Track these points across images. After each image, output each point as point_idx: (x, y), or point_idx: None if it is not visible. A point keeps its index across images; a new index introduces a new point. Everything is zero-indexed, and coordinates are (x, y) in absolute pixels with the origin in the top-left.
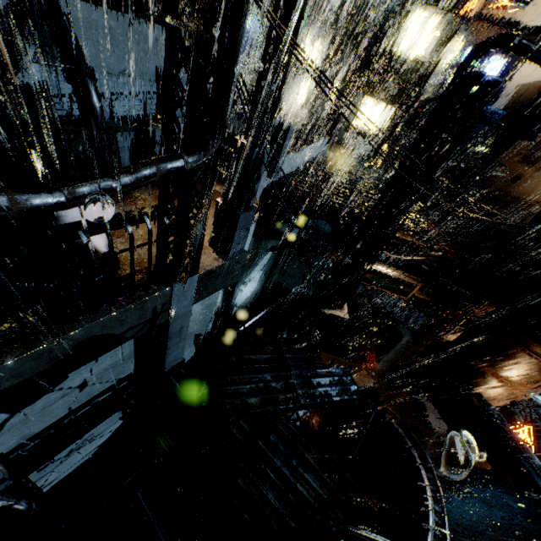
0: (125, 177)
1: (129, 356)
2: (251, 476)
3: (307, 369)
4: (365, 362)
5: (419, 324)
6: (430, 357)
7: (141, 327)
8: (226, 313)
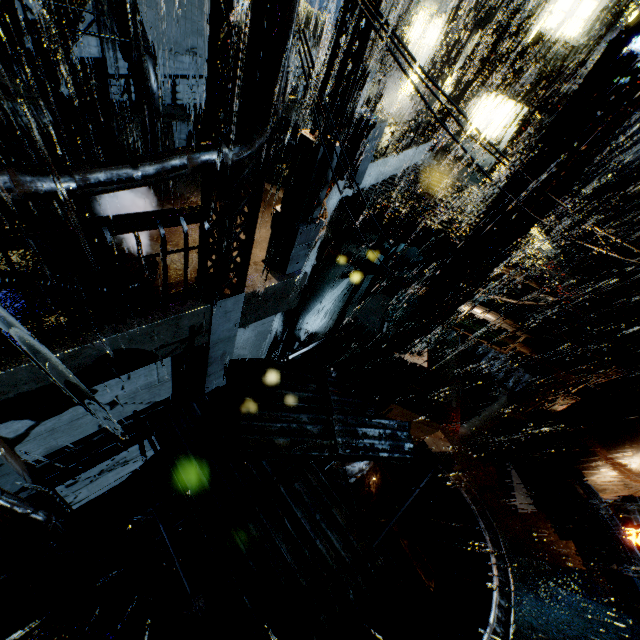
0: (149, 165)
1: (166, 378)
2: (265, 523)
3: (353, 416)
4: (446, 423)
5: (521, 386)
6: (528, 428)
7: (176, 346)
8: (286, 345)
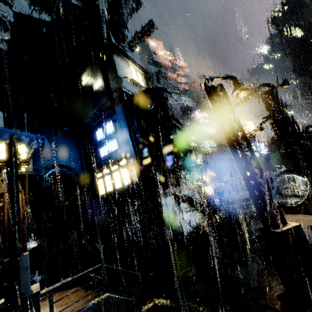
0: None
1: None
2: None
3: None
4: None
5: None
6: None
7: None
8: None
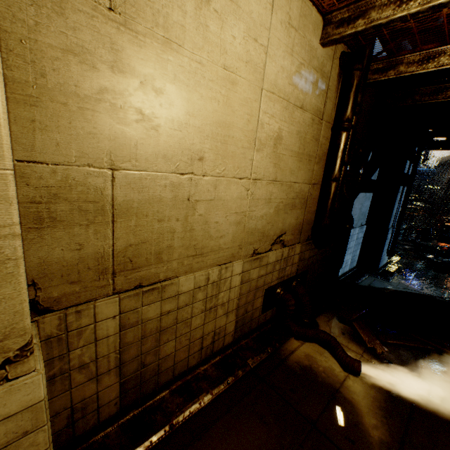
0: None
1: None
2: None
3: None
4: None
5: None
6: None
7: None
8: None
